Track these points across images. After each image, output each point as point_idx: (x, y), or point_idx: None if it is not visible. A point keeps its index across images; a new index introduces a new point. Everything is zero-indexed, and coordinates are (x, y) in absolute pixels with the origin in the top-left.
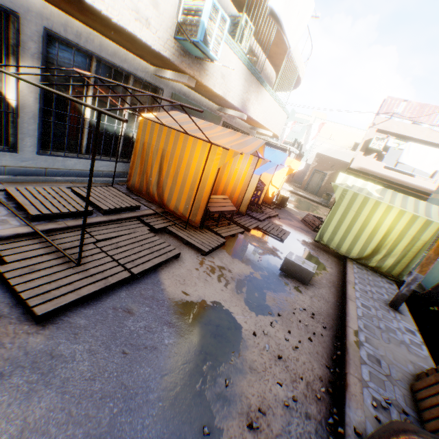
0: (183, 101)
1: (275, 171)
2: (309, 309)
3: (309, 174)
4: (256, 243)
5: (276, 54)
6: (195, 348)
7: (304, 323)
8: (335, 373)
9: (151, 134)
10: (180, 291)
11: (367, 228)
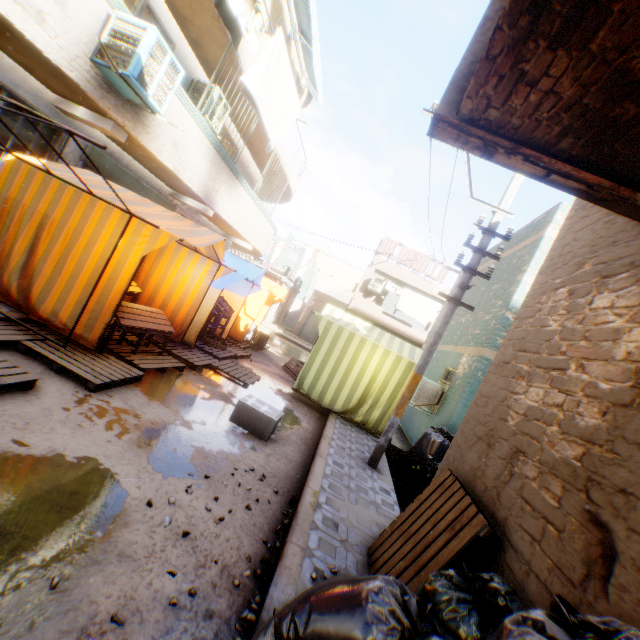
0: (108, 162)
1: (249, 294)
2: (260, 470)
3: (304, 315)
4: (201, 385)
5: (261, 151)
6: (1, 531)
7: (247, 487)
8: (273, 549)
9: (28, 186)
10: (10, 439)
11: (353, 372)
